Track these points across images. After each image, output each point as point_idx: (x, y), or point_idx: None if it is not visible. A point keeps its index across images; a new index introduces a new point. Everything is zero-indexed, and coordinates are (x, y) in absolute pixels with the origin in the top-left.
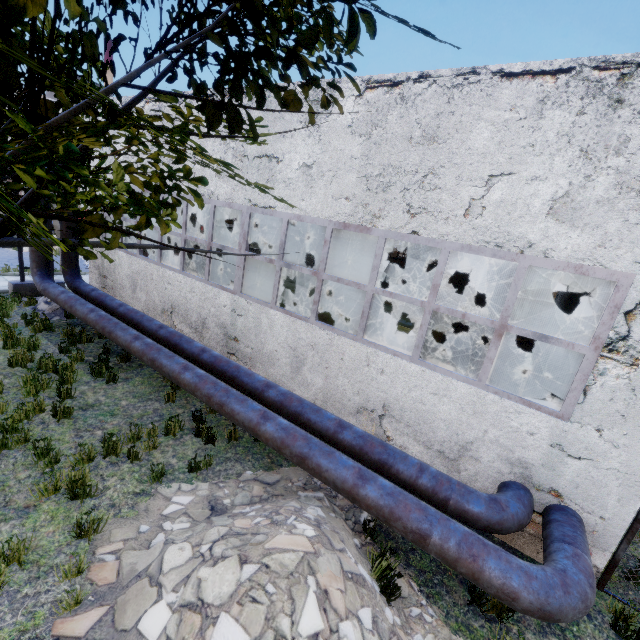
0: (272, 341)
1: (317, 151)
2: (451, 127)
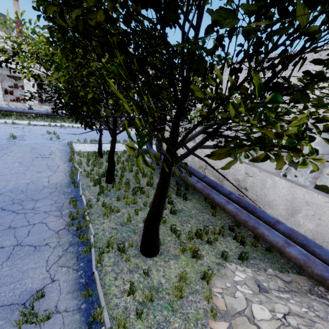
0: (273, 194)
1: None
2: None
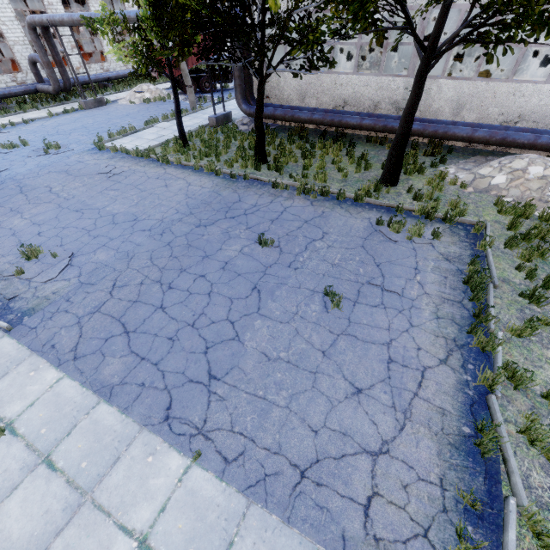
0: (439, 101)
1: None
2: None
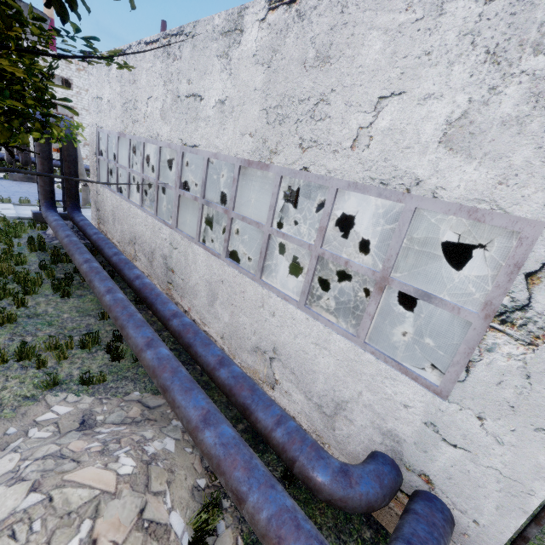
0: (195, 274)
1: (229, 86)
2: (343, 42)
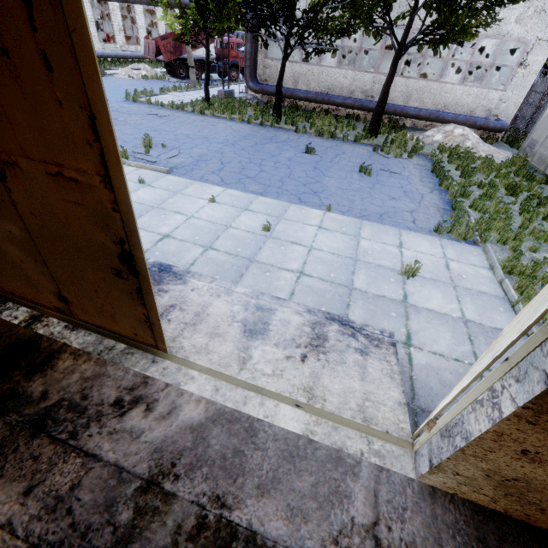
0: (395, 93)
1: None
2: None
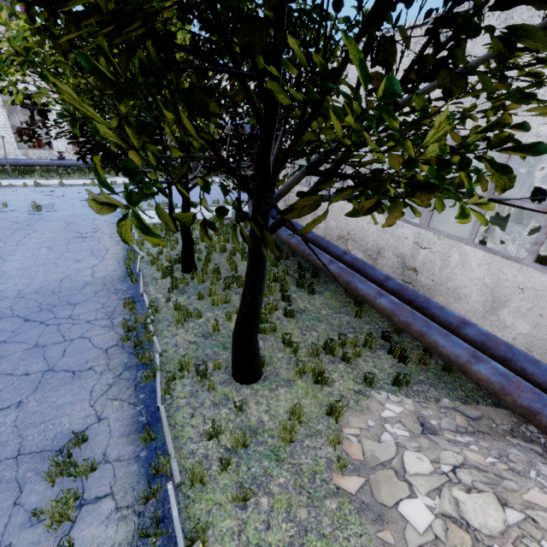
0: (461, 277)
1: None
2: None
